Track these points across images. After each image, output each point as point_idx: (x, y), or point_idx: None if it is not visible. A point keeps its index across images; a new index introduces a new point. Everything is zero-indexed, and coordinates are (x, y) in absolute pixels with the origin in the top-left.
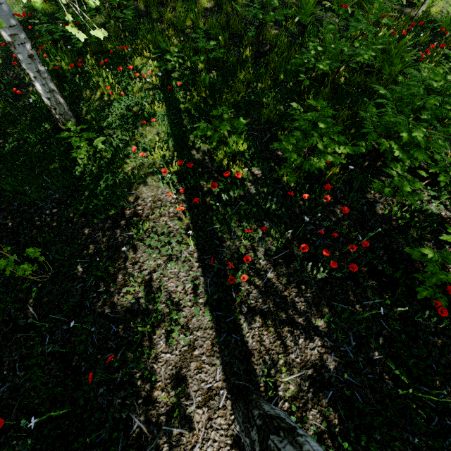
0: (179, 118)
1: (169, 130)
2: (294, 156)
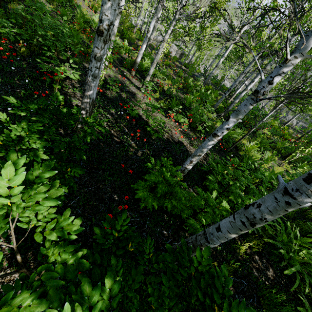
0: None
1: None
2: None
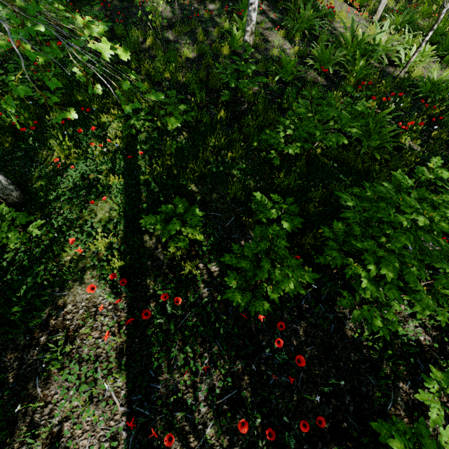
0: (137, 191)
1: (123, 207)
2: (238, 298)
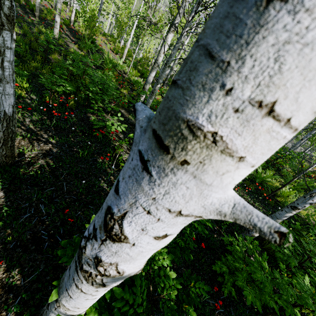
0: None
1: None
2: (44, 80)
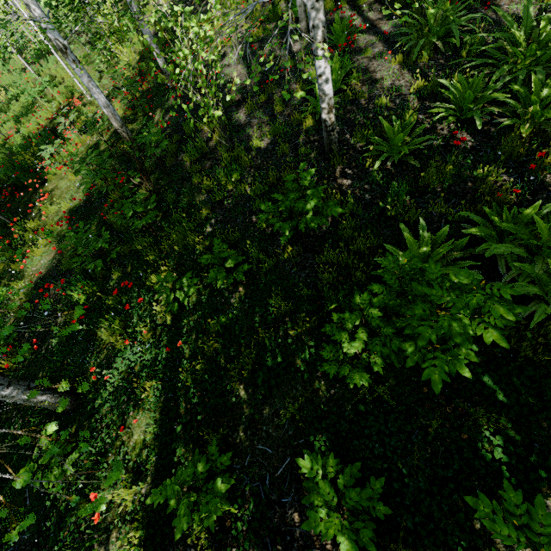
0: (177, 397)
1: (157, 428)
2: None
